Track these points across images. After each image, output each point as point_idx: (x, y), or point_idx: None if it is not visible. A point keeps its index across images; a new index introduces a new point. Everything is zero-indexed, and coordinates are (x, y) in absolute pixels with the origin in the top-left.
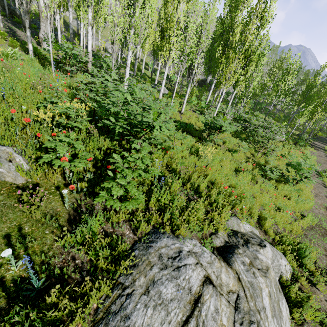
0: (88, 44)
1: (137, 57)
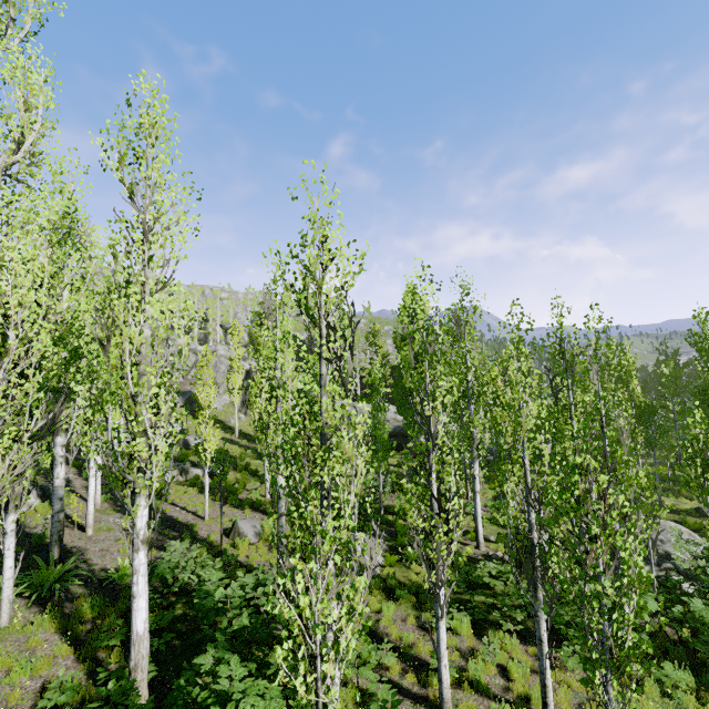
0: (132, 610)
1: (281, 509)
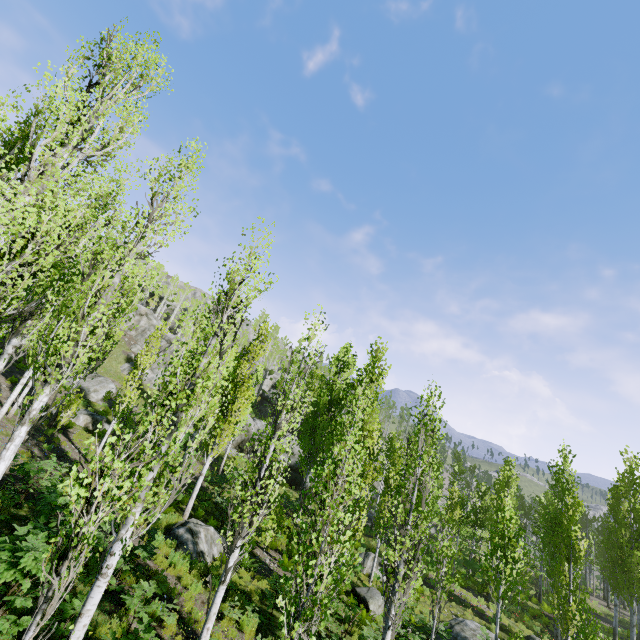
0: None
1: None
